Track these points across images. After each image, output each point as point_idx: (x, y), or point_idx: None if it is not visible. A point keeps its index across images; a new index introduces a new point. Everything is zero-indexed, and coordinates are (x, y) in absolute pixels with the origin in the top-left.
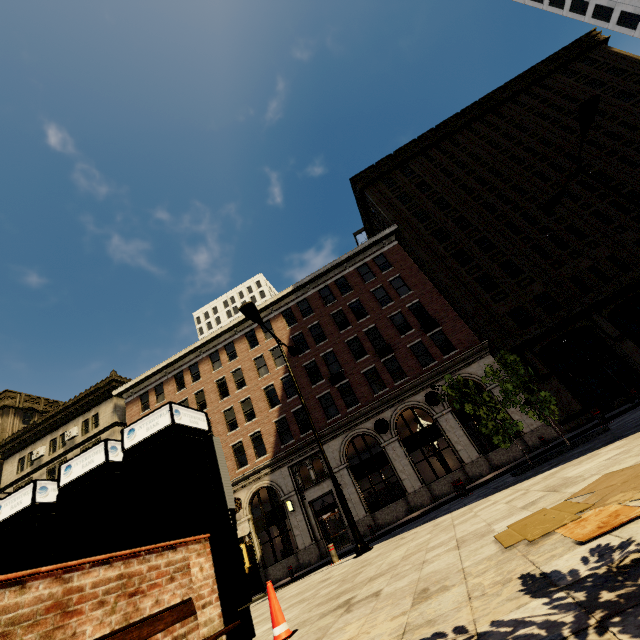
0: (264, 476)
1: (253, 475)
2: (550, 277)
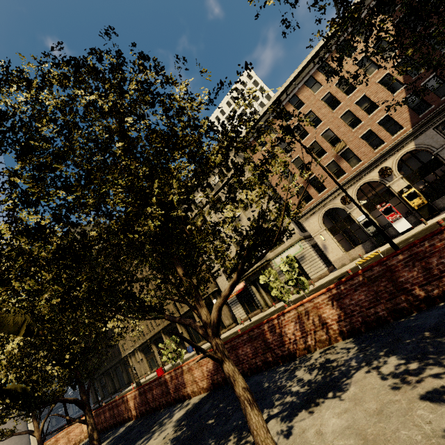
0: (407, 144)
1: (394, 147)
2: None
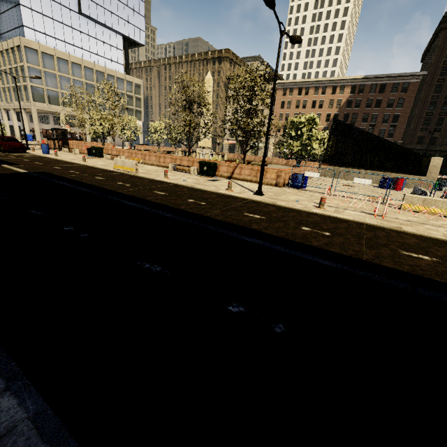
0: None
1: None
2: (445, 133)
